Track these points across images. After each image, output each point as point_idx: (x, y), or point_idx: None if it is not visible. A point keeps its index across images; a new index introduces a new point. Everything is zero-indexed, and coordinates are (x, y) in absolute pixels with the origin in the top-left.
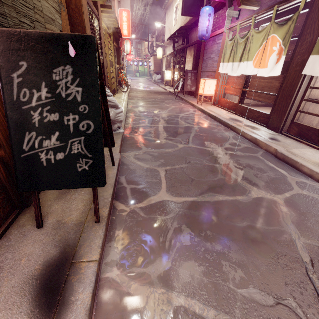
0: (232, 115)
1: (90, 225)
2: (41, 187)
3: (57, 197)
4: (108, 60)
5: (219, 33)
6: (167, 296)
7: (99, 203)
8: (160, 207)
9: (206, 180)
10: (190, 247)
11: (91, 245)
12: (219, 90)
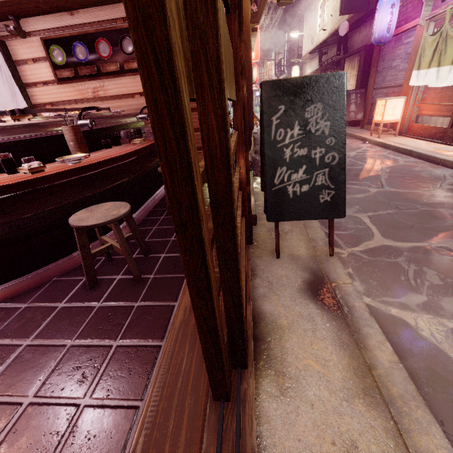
0: (438, 146)
1: (324, 258)
2: (285, 218)
3: (272, 237)
4: None
5: (409, 28)
6: (437, 321)
7: (319, 242)
8: (383, 251)
9: (431, 225)
10: (444, 286)
11: (338, 273)
12: (409, 112)
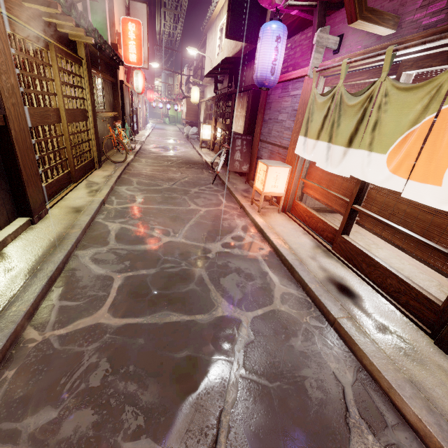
0: (327, 259)
1: None
2: None
3: None
4: (63, 109)
5: (296, 76)
6: None
7: None
8: None
9: None
10: None
11: None
12: (295, 186)
